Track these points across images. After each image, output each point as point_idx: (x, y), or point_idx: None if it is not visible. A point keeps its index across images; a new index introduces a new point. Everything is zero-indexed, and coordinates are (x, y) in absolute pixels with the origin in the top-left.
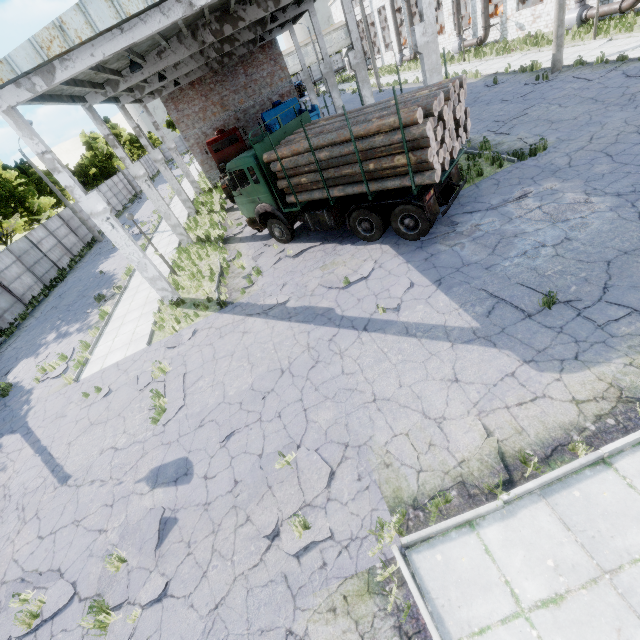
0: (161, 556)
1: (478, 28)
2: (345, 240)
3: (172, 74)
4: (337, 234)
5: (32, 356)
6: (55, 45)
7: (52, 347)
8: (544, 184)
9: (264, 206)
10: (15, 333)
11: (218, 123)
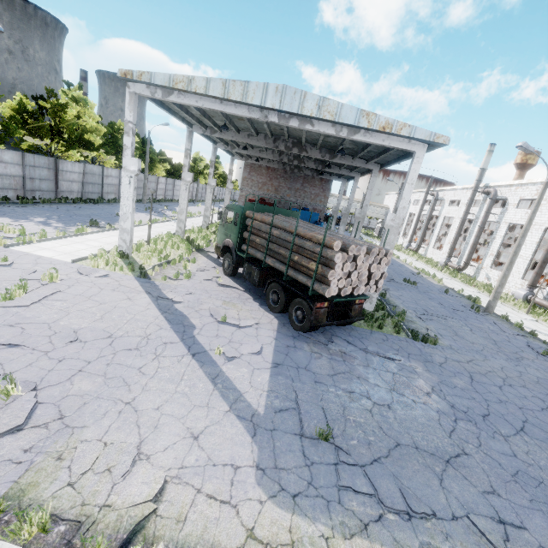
0: None
1: (462, 261)
2: (259, 299)
3: (256, 153)
4: (259, 293)
5: (13, 219)
6: (181, 84)
7: (30, 223)
8: (412, 362)
9: (230, 242)
10: (28, 204)
11: (266, 196)
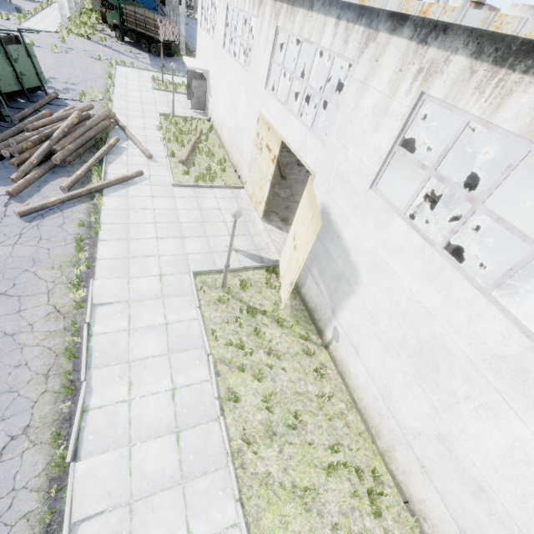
0: (66, 52)
1: None
2: (139, 49)
3: None
4: (138, 48)
5: None
6: None
7: None
8: None
9: (116, 22)
10: None
11: None
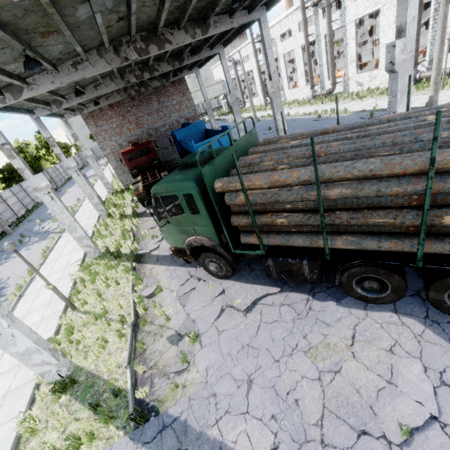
0: None
1: (325, 84)
2: (319, 290)
3: (92, 93)
4: None
5: None
6: None
7: None
8: None
9: (201, 239)
10: None
11: (132, 137)
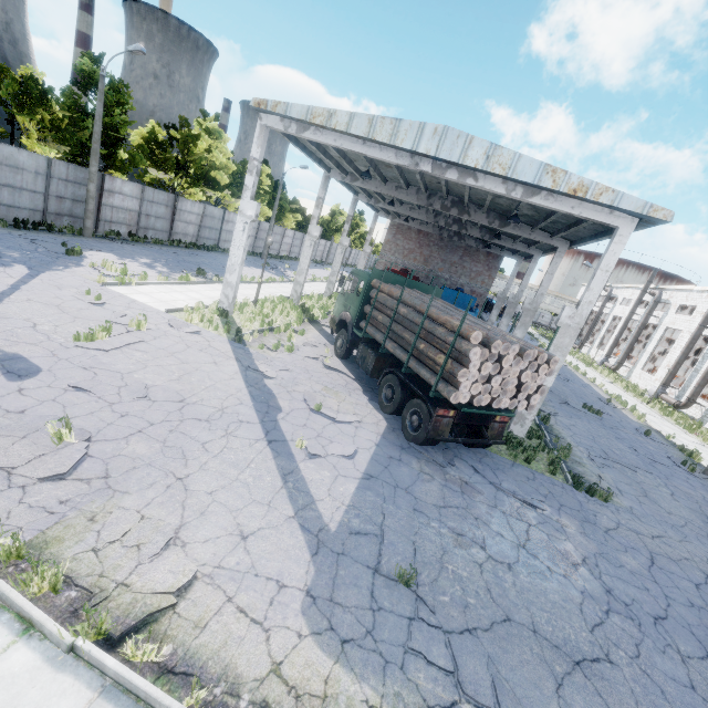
0: None
1: (685, 395)
2: (371, 393)
3: (405, 210)
4: (373, 385)
5: (119, 257)
6: (320, 119)
7: (134, 264)
8: (563, 517)
9: (348, 315)
10: (139, 243)
11: (412, 266)
